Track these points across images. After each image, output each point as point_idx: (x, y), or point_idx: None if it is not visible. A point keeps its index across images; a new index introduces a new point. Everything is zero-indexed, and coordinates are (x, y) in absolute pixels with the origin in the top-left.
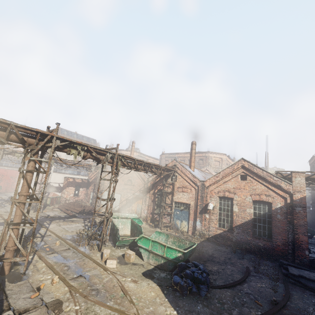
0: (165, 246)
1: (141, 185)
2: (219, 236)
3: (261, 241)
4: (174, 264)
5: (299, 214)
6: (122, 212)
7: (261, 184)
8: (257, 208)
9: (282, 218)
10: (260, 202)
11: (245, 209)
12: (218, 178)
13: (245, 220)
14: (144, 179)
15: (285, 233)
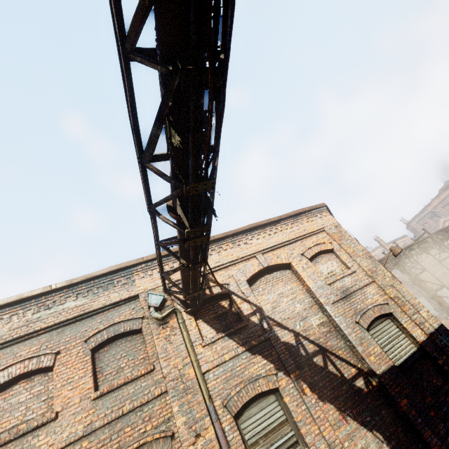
0: None
1: None
2: None
3: None
4: None
5: None
6: None
7: None
8: None
9: None
10: None
11: None
12: None
13: None
14: None
15: None
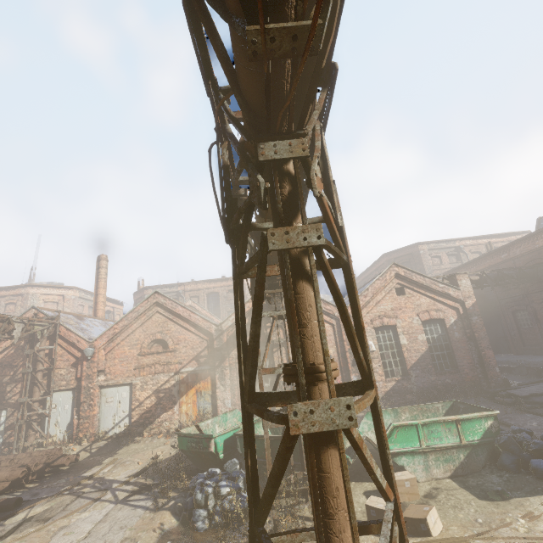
0: (458, 422)
1: (201, 344)
2: (392, 393)
3: (448, 376)
4: (486, 447)
5: (477, 324)
6: (147, 430)
7: (425, 297)
8: (428, 331)
9: (461, 335)
10: (430, 322)
11: (416, 337)
12: (368, 298)
13: (421, 353)
14: (208, 330)
15: (468, 354)
